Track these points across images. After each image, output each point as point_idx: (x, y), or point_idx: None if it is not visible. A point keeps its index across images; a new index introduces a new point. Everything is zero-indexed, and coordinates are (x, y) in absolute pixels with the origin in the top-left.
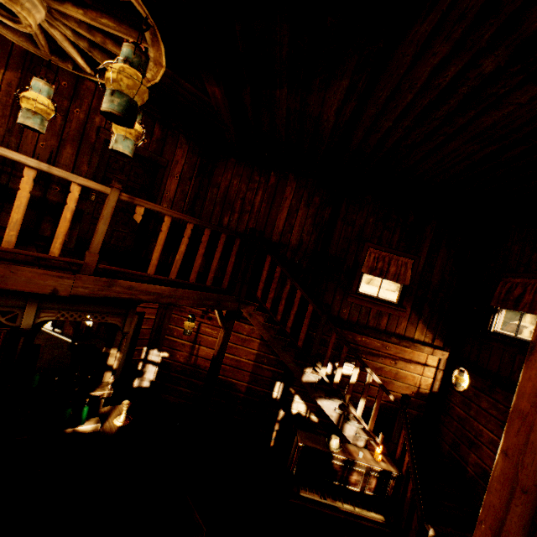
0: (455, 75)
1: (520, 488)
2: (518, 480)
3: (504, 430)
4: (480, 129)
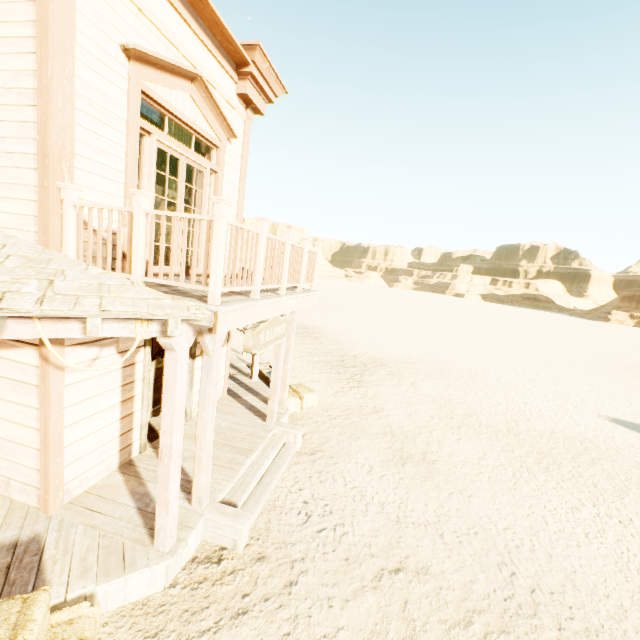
0: None
1: None
2: None
3: None
4: None
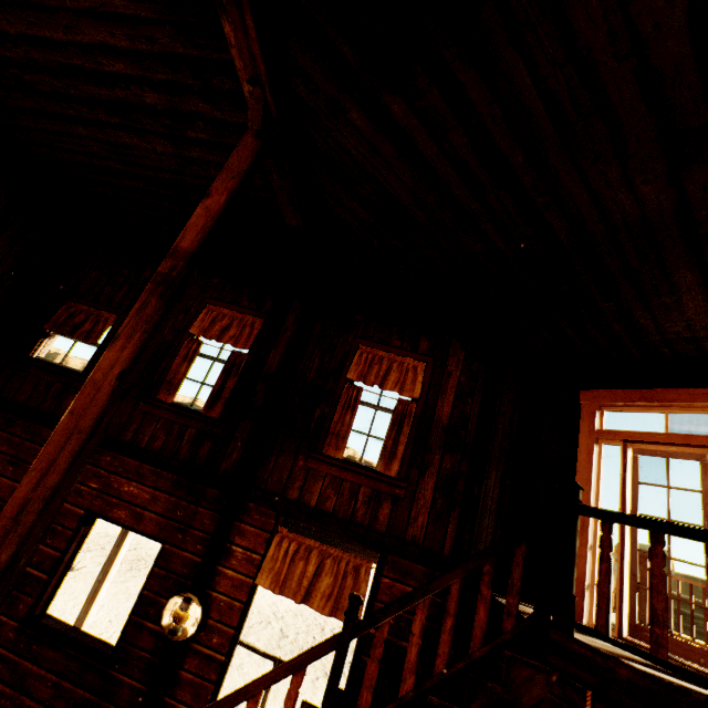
0: (122, 73)
1: (79, 432)
2: (79, 427)
3: (77, 397)
4: (117, 140)
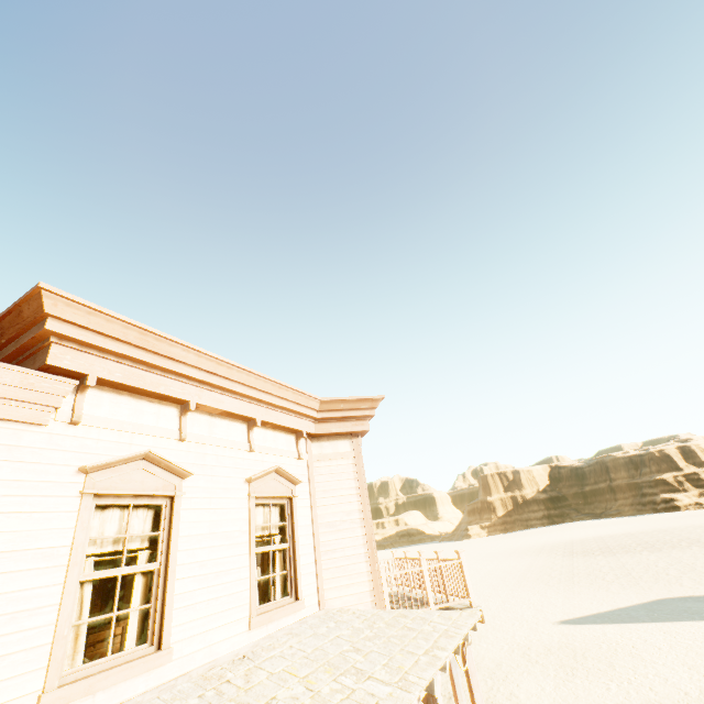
0: None
1: None
2: None
3: None
4: None
